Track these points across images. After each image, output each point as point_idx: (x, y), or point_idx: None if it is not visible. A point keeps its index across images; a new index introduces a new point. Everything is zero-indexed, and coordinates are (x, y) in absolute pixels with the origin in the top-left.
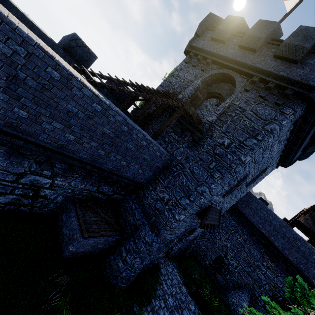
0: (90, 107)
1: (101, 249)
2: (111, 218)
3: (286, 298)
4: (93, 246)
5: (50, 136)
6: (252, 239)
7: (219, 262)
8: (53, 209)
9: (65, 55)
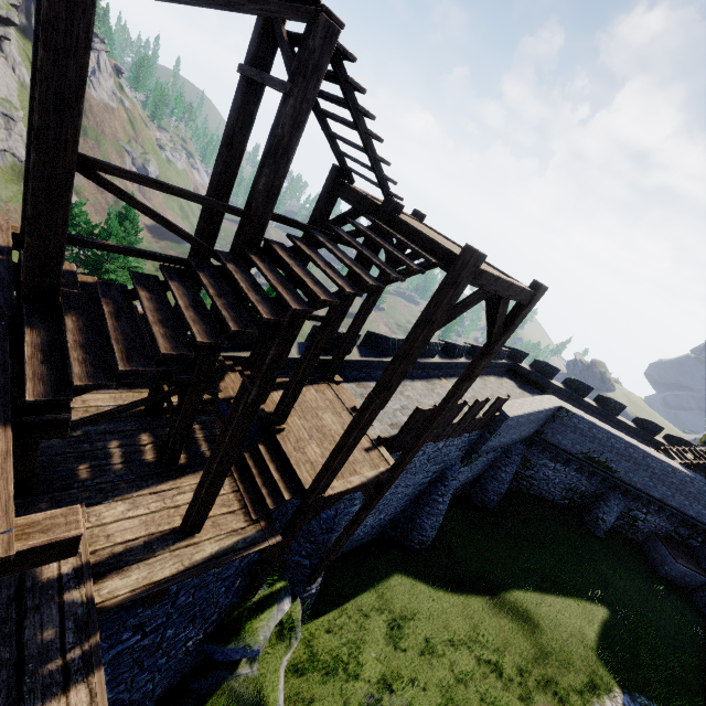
0: (683, 479)
1: (686, 584)
2: (691, 560)
3: None
4: (681, 575)
5: (658, 493)
6: None
7: None
8: (638, 537)
9: (644, 434)
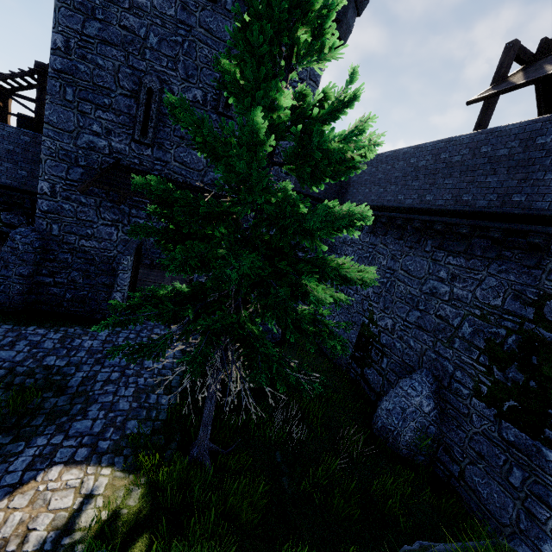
0: None
1: None
2: None
3: (526, 328)
4: None
5: None
6: (403, 241)
7: (364, 339)
8: None
9: None
